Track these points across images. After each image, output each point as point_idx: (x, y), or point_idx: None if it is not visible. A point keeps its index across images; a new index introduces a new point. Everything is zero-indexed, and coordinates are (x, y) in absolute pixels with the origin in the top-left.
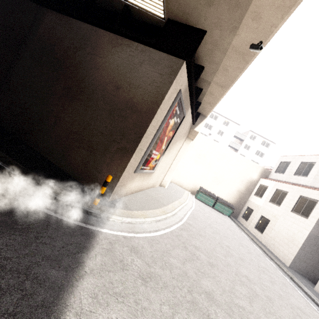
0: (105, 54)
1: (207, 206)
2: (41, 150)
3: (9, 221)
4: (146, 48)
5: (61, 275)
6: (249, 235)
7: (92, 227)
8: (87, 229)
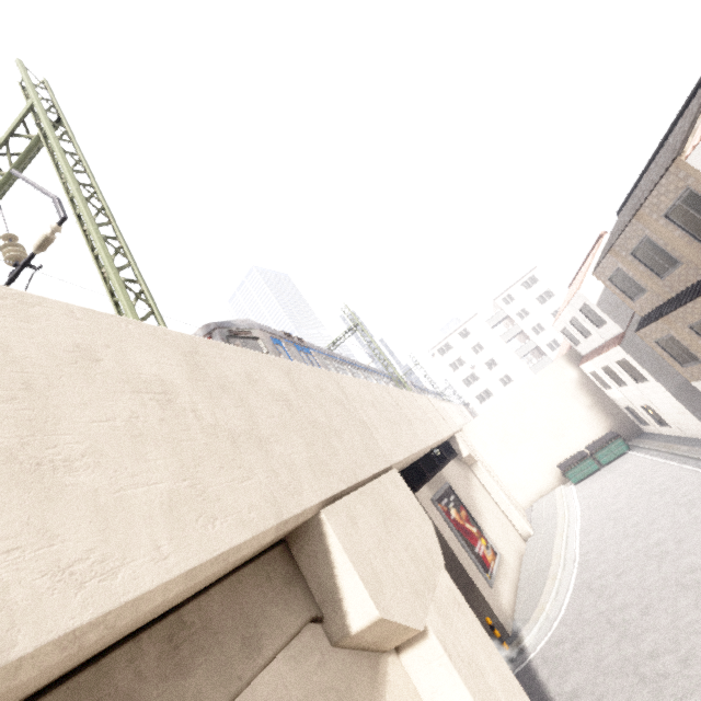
0: None
1: (594, 475)
2: None
3: None
4: None
5: (538, 695)
6: (663, 450)
7: (524, 663)
8: (523, 668)
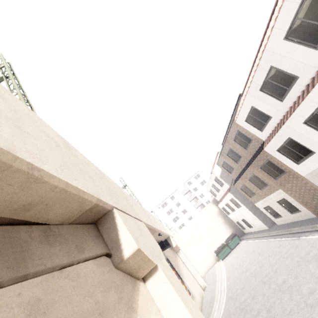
0: None
1: (229, 254)
2: None
3: None
4: None
5: None
6: (252, 237)
7: None
8: None
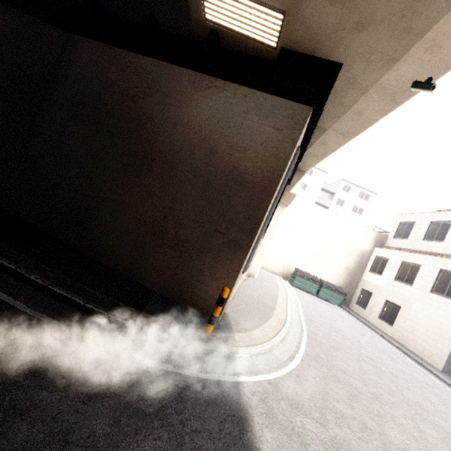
0: (186, 102)
1: (308, 294)
2: (98, 254)
3: (134, 403)
4: (250, 91)
5: None
6: (376, 331)
7: (227, 377)
8: (224, 383)
